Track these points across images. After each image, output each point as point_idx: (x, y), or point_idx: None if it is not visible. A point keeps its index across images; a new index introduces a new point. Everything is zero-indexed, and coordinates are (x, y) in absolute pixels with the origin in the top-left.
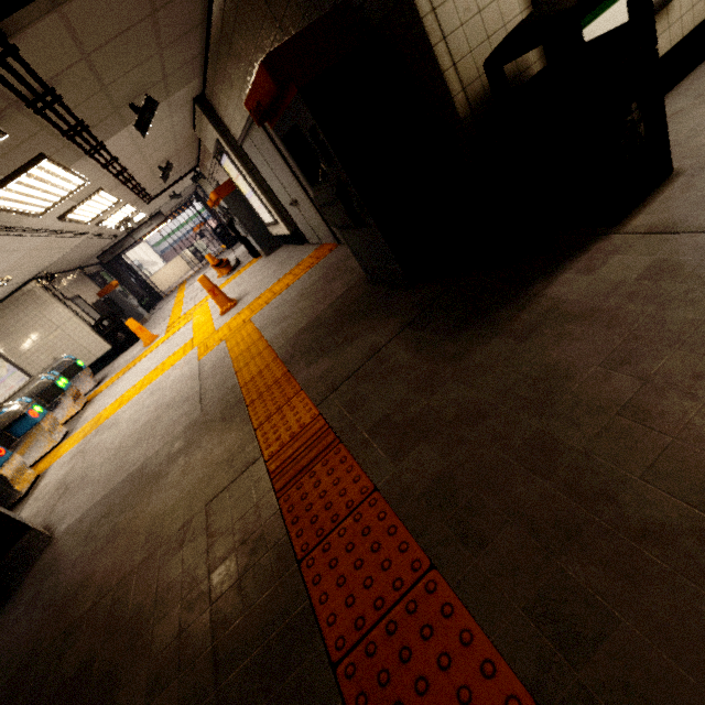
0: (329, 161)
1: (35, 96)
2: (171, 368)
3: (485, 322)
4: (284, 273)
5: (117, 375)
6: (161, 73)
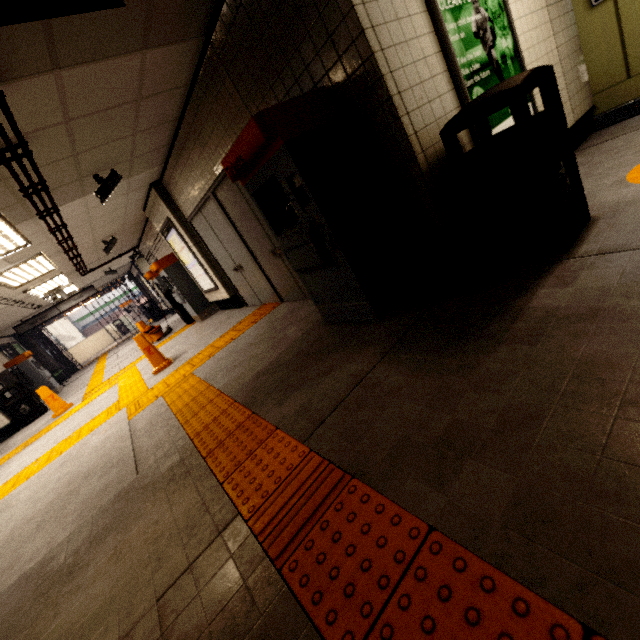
0: (303, 206)
1: (7, 143)
2: (90, 433)
3: (479, 335)
4: (226, 331)
5: (13, 451)
6: (130, 153)
